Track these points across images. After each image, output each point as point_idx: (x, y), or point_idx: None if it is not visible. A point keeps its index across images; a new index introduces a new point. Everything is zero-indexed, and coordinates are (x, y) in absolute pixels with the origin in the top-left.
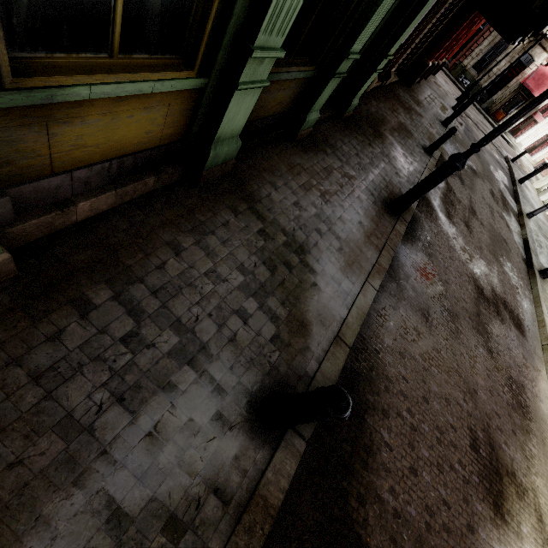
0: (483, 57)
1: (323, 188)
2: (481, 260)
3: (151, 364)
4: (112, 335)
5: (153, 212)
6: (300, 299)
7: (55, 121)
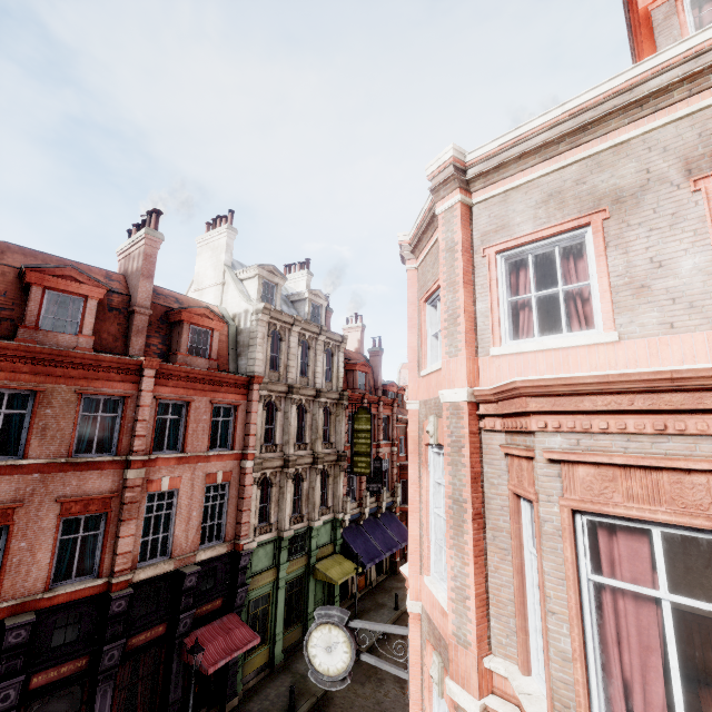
0: None
1: None
2: None
3: (265, 706)
4: (258, 703)
5: (264, 681)
6: (303, 689)
7: (249, 663)
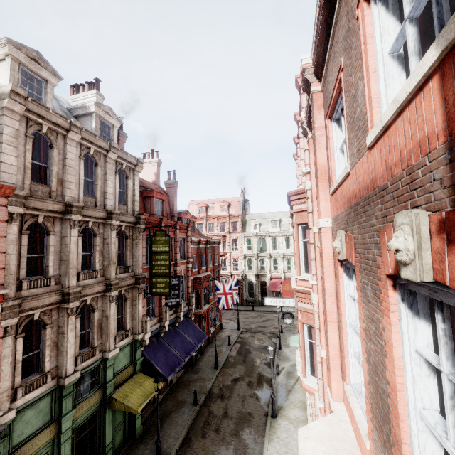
0: (249, 292)
1: None
2: (222, 447)
3: None
4: None
5: None
6: None
7: None
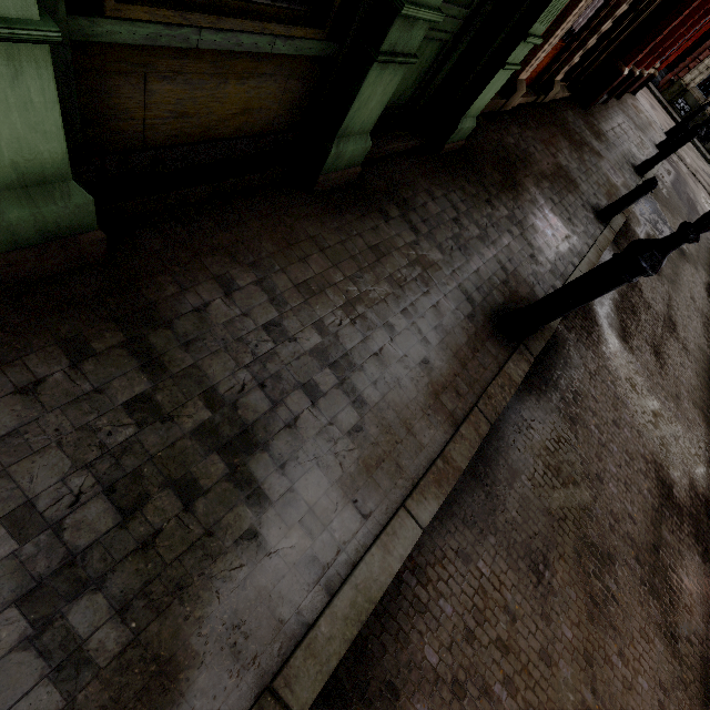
0: None
1: (355, 289)
2: (676, 422)
3: None
4: None
5: None
6: (190, 585)
7: None
